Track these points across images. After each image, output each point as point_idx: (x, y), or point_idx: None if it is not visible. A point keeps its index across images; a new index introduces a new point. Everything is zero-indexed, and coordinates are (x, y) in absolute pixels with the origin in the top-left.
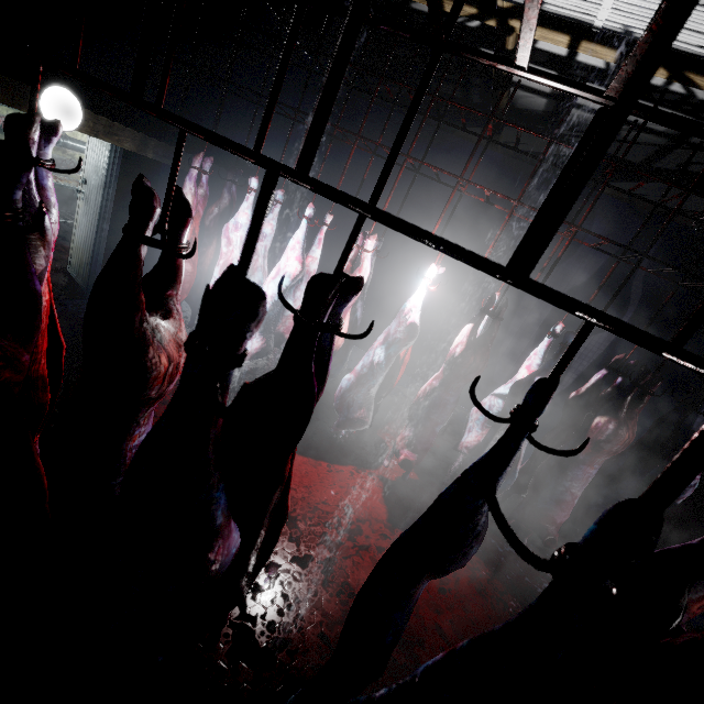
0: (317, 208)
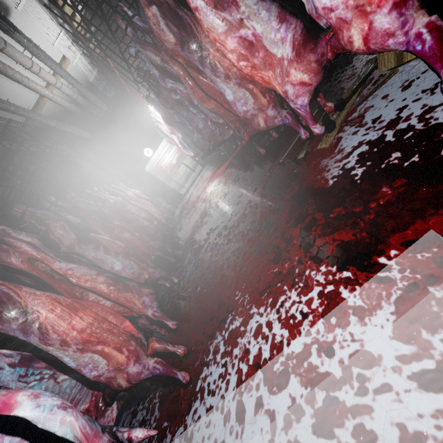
0: None
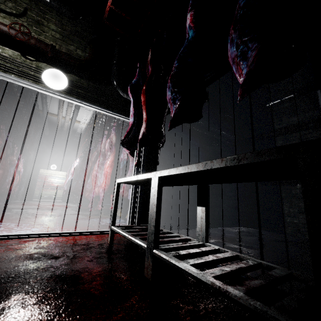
0: None
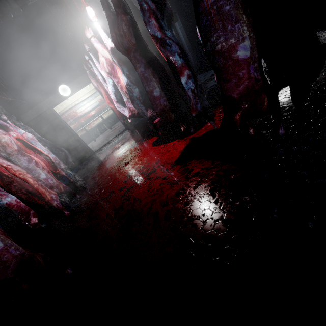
0: (179, 10)
